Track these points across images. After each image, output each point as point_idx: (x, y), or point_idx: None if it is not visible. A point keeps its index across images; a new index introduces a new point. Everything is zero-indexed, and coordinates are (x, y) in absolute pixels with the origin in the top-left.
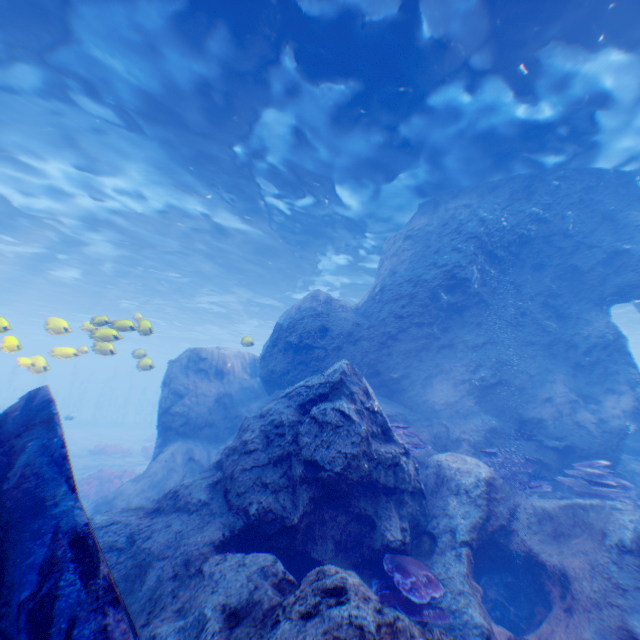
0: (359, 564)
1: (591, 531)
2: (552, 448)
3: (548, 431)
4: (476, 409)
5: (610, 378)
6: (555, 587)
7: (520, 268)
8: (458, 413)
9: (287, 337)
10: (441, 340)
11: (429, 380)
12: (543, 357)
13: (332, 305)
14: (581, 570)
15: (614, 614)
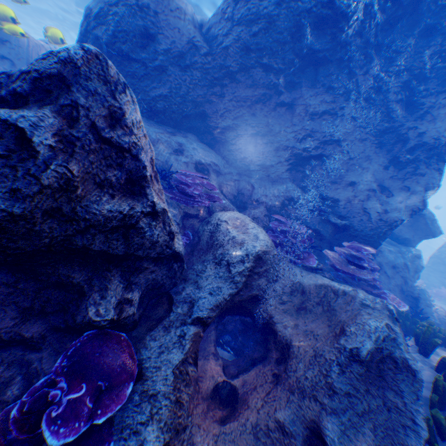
0: (61, 330)
1: (332, 319)
2: (333, 225)
3: (338, 211)
4: (287, 178)
5: (414, 179)
6: (276, 354)
7: (411, 26)
8: (269, 178)
9: (98, 35)
10: (283, 96)
11: (255, 139)
12: (370, 144)
13: (166, 3)
14: (305, 355)
15: (314, 410)
